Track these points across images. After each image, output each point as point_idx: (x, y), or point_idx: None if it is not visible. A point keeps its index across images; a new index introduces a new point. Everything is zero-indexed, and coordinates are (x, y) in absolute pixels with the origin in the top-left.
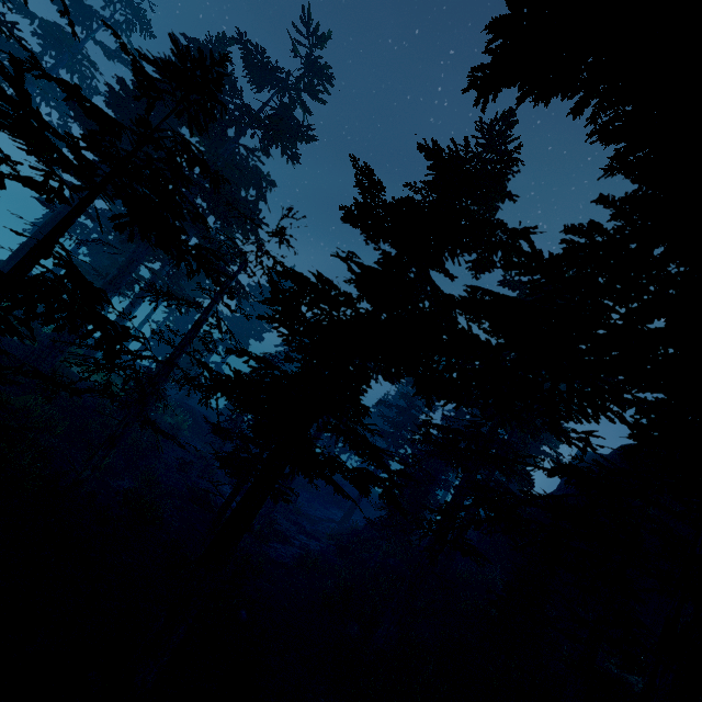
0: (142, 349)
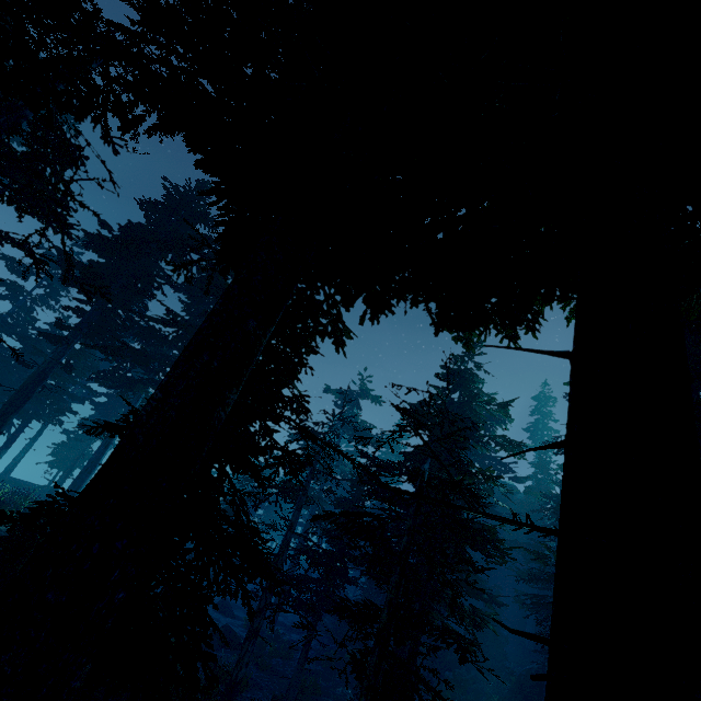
0: (66, 475)
